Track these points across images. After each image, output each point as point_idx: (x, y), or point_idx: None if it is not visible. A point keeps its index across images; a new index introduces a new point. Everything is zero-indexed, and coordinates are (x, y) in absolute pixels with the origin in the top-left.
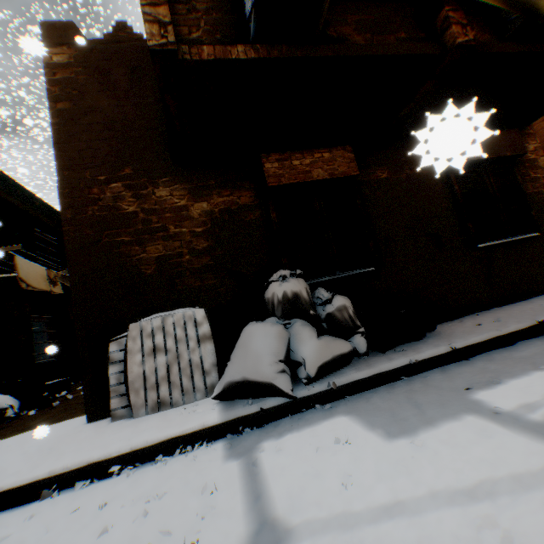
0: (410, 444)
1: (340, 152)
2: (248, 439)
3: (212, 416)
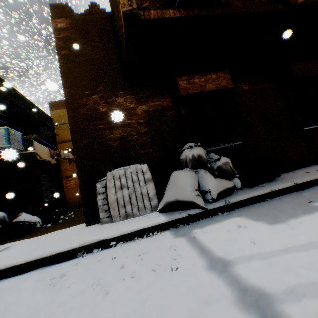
0: (284, 225)
1: (221, 74)
2: (184, 229)
3: (161, 218)
